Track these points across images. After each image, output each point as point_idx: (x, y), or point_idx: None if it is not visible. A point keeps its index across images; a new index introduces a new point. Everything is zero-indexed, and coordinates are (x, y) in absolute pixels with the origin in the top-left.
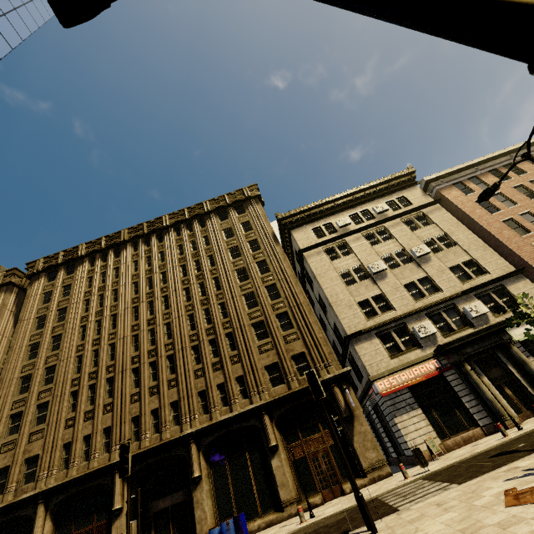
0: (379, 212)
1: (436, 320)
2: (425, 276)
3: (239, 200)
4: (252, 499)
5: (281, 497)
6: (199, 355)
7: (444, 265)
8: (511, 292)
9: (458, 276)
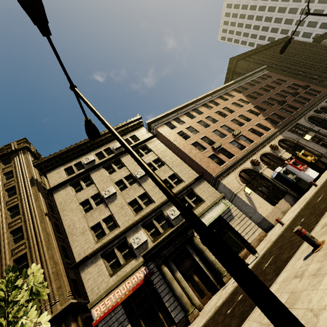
0: (116, 148)
1: (150, 228)
2: (144, 192)
3: (6, 153)
4: None
5: None
6: None
7: None
8: (196, 193)
9: None
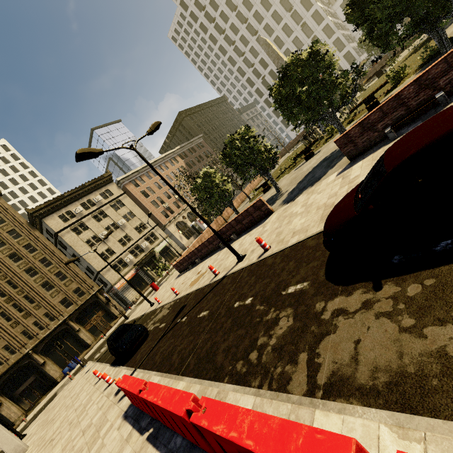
0: (98, 201)
1: (132, 252)
2: (126, 234)
3: None
4: (75, 352)
5: (88, 343)
6: (8, 316)
7: (132, 227)
8: (155, 234)
9: (138, 231)
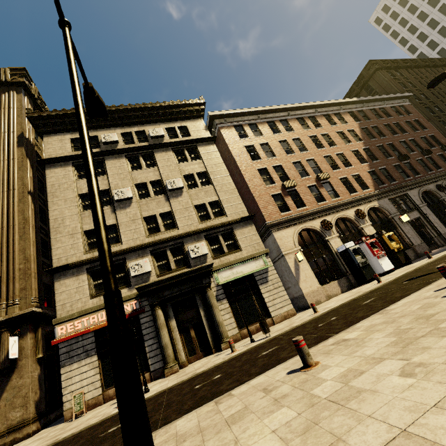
0: (152, 136)
1: (160, 258)
2: (170, 211)
3: None
4: None
5: None
6: None
7: (191, 202)
8: (236, 236)
9: (201, 215)
